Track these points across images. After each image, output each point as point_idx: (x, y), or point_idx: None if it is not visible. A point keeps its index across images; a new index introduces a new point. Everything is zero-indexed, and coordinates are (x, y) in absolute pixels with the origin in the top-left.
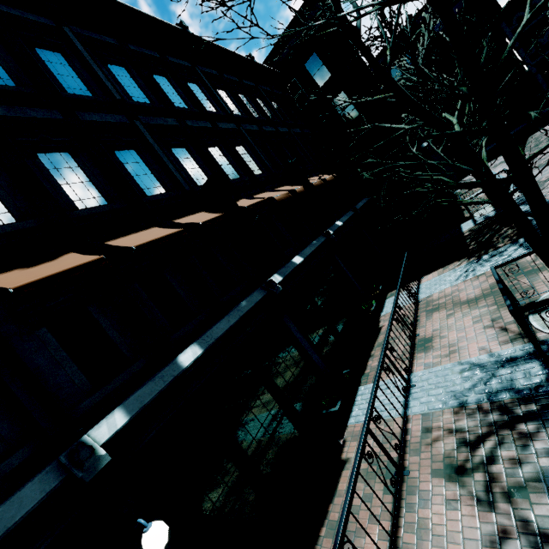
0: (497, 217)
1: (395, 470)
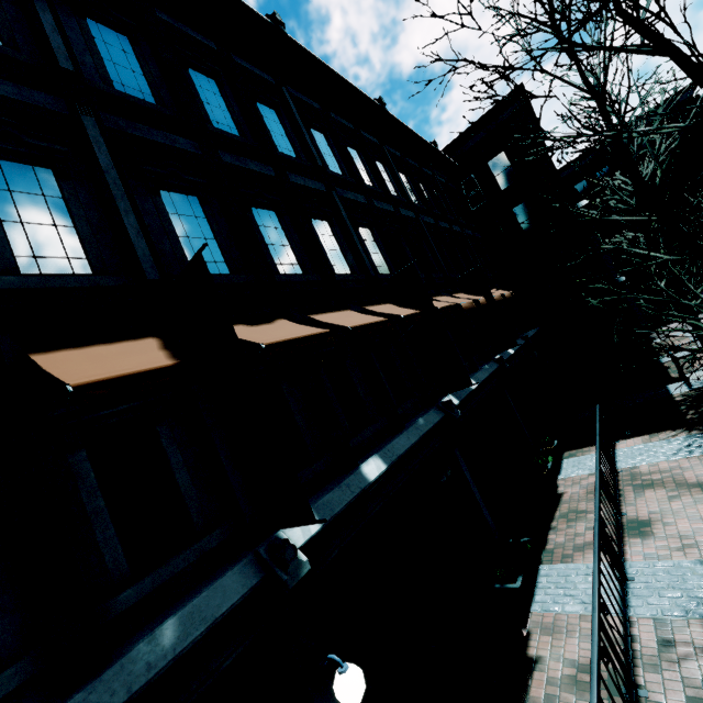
0: None
1: (621, 686)
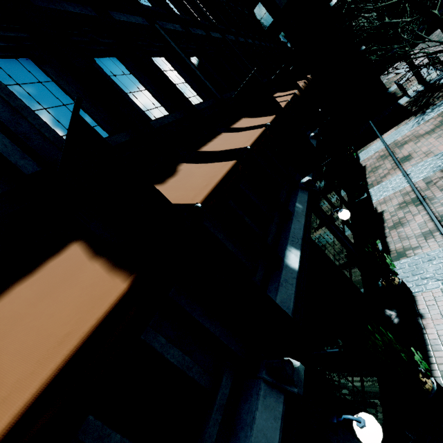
0: (426, 89)
1: (417, 200)
